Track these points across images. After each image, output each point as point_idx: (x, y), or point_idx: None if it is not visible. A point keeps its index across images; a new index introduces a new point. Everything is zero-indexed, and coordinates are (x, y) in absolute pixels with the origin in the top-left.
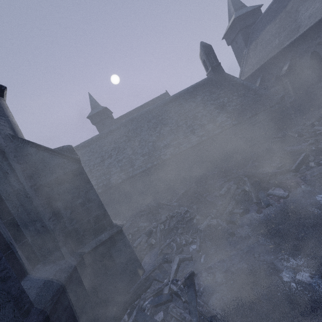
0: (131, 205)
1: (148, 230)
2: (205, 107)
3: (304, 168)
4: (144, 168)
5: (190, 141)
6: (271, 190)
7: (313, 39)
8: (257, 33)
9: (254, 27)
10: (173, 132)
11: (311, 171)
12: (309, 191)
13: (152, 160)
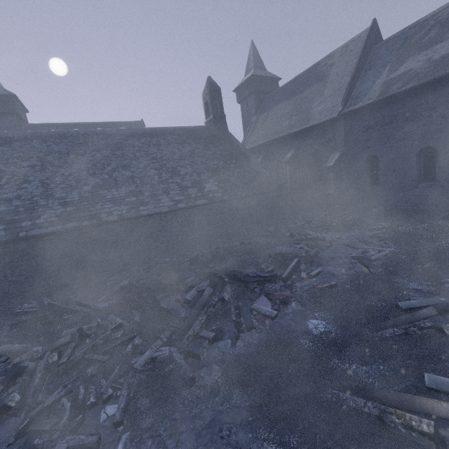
0: (4, 295)
1: (14, 366)
2: (193, 163)
3: (294, 278)
4: (58, 228)
5: (159, 204)
6: (257, 304)
7: (319, 137)
8: (270, 105)
9: (268, 97)
10: (135, 181)
11: (302, 284)
12: (300, 312)
13: (82, 217)
